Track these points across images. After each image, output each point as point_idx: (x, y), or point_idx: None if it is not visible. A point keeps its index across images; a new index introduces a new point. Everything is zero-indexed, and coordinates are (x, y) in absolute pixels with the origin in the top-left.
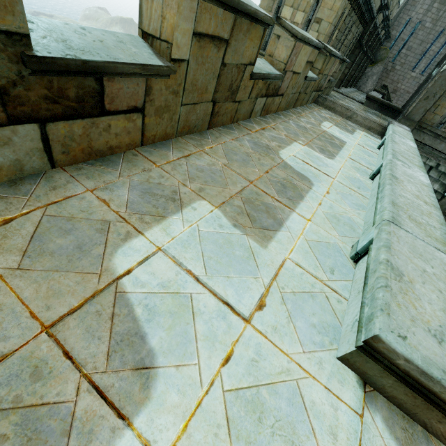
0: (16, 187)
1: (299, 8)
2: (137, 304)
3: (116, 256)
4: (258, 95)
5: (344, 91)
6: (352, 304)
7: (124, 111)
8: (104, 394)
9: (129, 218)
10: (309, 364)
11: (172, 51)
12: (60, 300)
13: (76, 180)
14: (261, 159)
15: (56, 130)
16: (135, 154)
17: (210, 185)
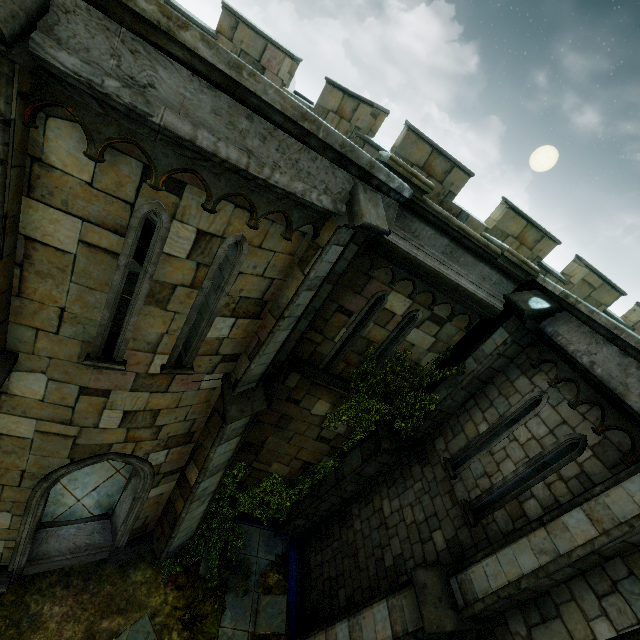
0: None
1: None
2: None
3: None
4: None
5: None
6: None
7: None
8: None
9: None
10: None
11: (571, 279)
12: None
13: None
14: None
15: None
16: None
17: None
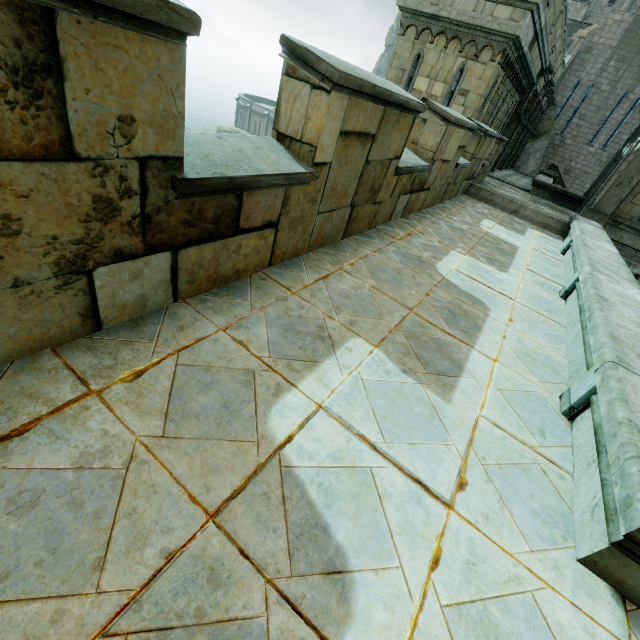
0: (139, 329)
1: (437, 78)
2: (309, 483)
3: (270, 418)
4: (402, 193)
5: (500, 175)
6: (581, 481)
7: (257, 227)
8: (297, 607)
9: (276, 365)
10: (543, 569)
11: (316, 154)
12: (220, 479)
13: (204, 317)
14: (416, 277)
15: (186, 257)
16: (263, 278)
17: (361, 315)
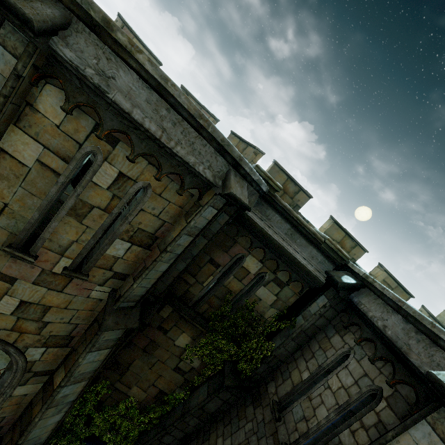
0: None
1: None
2: None
3: None
4: None
5: None
6: None
7: None
8: None
9: None
10: None
11: (376, 278)
12: None
13: None
14: None
15: None
16: None
17: None
